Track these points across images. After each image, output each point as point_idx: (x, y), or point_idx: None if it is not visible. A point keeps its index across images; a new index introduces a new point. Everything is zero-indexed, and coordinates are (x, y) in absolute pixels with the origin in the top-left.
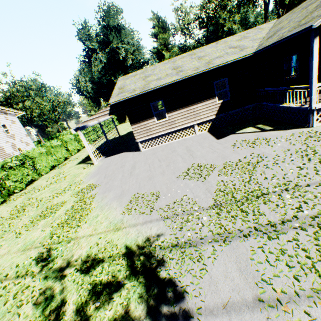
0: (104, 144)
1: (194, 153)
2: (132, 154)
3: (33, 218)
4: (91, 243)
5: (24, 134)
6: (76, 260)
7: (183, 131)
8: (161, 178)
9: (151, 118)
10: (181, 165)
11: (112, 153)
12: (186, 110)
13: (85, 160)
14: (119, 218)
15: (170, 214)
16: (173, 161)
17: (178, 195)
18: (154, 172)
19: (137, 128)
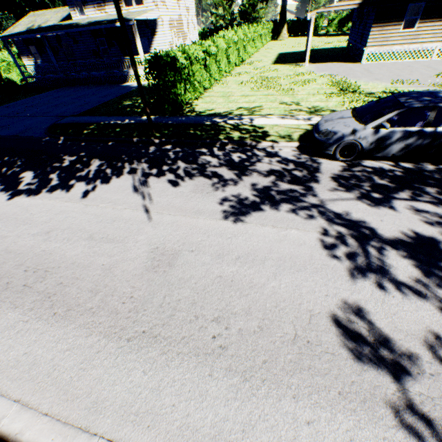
0: (283, 55)
1: (437, 69)
2: (350, 64)
3: (294, 83)
4: (379, 90)
5: (193, 12)
6: (378, 92)
7: (407, 56)
8: (411, 76)
9: (398, 24)
10: (428, 73)
11: (316, 62)
12: (440, 25)
13: (279, 63)
14: (391, 86)
15: (437, 86)
16: (415, 71)
17: (437, 82)
18: (399, 74)
19: (376, 33)
